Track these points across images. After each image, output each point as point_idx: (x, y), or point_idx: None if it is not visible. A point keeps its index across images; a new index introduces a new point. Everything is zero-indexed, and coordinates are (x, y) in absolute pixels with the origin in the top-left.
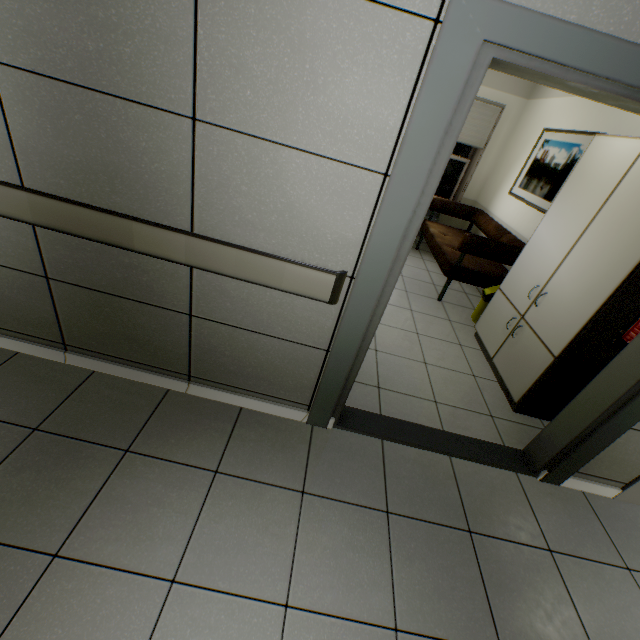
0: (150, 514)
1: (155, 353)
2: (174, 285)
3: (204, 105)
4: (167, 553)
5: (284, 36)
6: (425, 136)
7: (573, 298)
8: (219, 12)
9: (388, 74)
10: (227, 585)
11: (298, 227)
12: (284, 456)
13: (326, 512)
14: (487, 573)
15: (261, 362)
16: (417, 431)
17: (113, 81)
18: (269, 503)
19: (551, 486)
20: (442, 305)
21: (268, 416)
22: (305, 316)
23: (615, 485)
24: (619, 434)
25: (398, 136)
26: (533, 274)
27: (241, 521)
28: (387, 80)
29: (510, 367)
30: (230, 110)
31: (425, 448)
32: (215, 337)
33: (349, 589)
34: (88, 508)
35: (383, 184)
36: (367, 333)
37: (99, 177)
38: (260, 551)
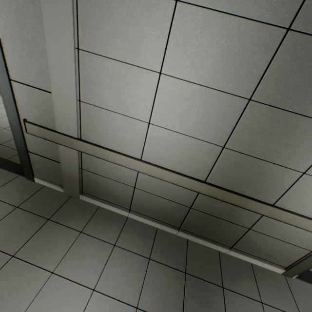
0: None
1: (220, 237)
2: (249, 218)
3: None
4: None
5: None
6: None
7: None
8: None
9: None
10: None
11: None
12: (283, 294)
13: None
14: None
15: (272, 249)
16: None
17: (274, 158)
18: None
19: None
20: None
21: (264, 269)
22: (309, 238)
23: None
24: None
25: None
26: None
27: None
28: None
29: None
30: None
31: None
32: (255, 237)
33: None
34: None
35: None
36: None
37: (242, 183)
38: None
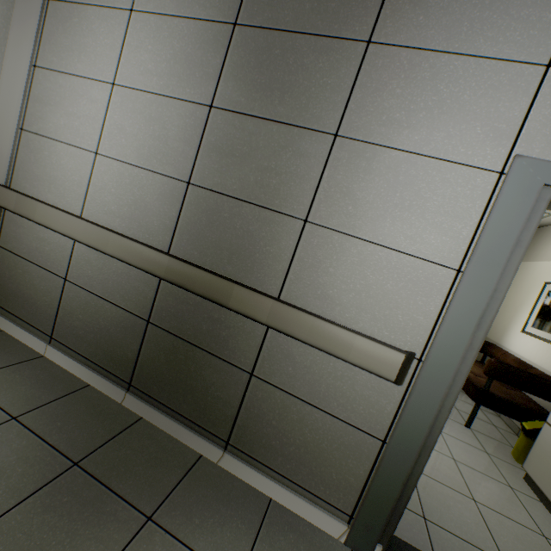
0: None
1: (204, 409)
2: (247, 342)
3: (315, 213)
4: None
5: (383, 178)
6: (497, 243)
7: None
8: (341, 165)
9: (461, 202)
10: None
11: (372, 305)
12: None
13: None
14: None
15: (306, 441)
16: None
17: (258, 196)
18: None
19: None
20: (472, 432)
21: (299, 519)
22: (364, 394)
23: None
24: None
25: (470, 242)
26: None
27: None
28: (461, 205)
29: None
30: (333, 217)
31: None
32: (267, 401)
33: None
34: None
35: (455, 278)
36: (433, 427)
37: (223, 252)
38: None
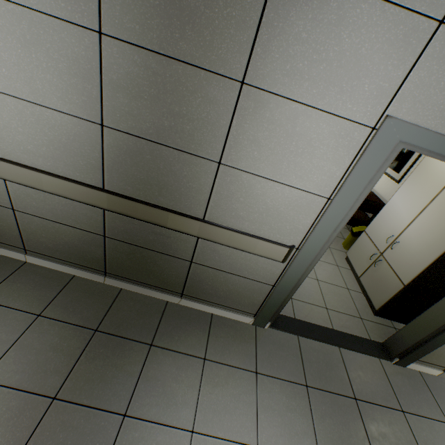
0: (172, 388)
1: (163, 280)
2: (185, 245)
3: (227, 157)
4: (186, 413)
5: (283, 128)
6: (357, 183)
7: (418, 249)
8: (247, 114)
9: (340, 150)
10: (223, 434)
11: (270, 221)
12: (242, 348)
13: (271, 386)
14: (368, 426)
15: (230, 289)
16: (318, 330)
17: (175, 141)
18: (238, 380)
19: (400, 367)
20: None
21: (228, 319)
22: (263, 266)
23: (439, 368)
24: None
25: (340, 180)
26: (389, 227)
27: (224, 392)
28: (339, 153)
29: (372, 286)
30: (242, 160)
31: (324, 342)
32: (204, 274)
33: (291, 436)
34: (136, 384)
35: (326, 203)
36: (300, 278)
37: (153, 187)
38: (238, 412)
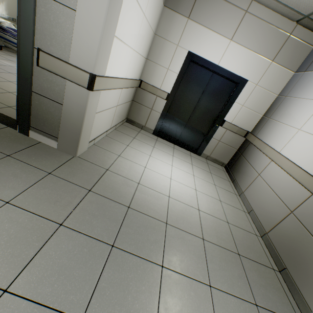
0: None
1: None
2: None
3: None
4: None
5: None
6: None
7: None
8: None
9: None
10: None
11: None
12: None
13: None
14: None
15: None
16: None
17: None
18: None
19: (23, 135)
20: None
21: None
22: None
23: (55, 140)
24: (29, 94)
25: None
26: None
27: None
28: None
29: None
30: None
31: None
32: None
33: None
34: None
35: None
36: None
37: None
38: None
